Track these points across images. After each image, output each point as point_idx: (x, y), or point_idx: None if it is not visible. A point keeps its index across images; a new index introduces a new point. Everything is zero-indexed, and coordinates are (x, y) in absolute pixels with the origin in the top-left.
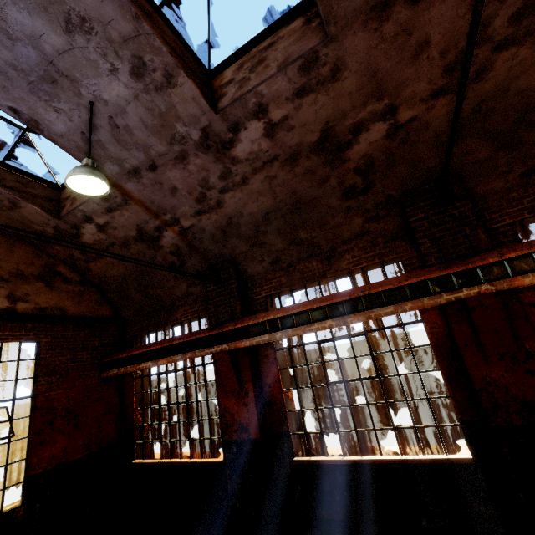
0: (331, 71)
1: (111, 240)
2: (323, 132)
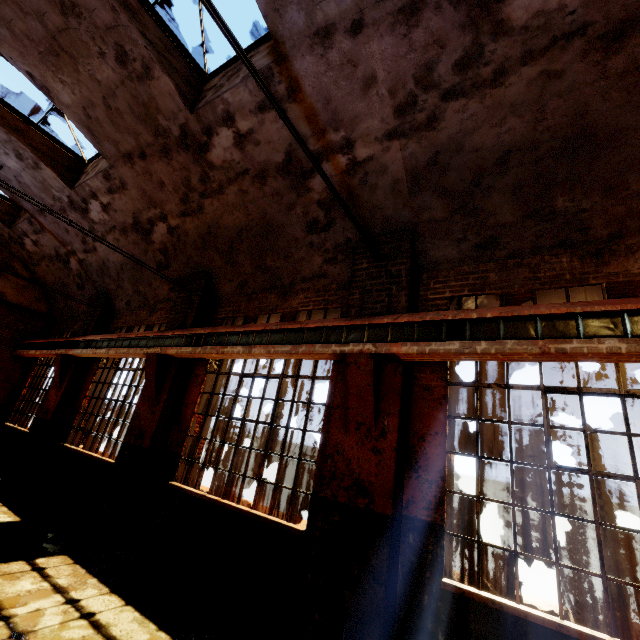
0: (121, 183)
1: (43, 254)
2: (134, 219)
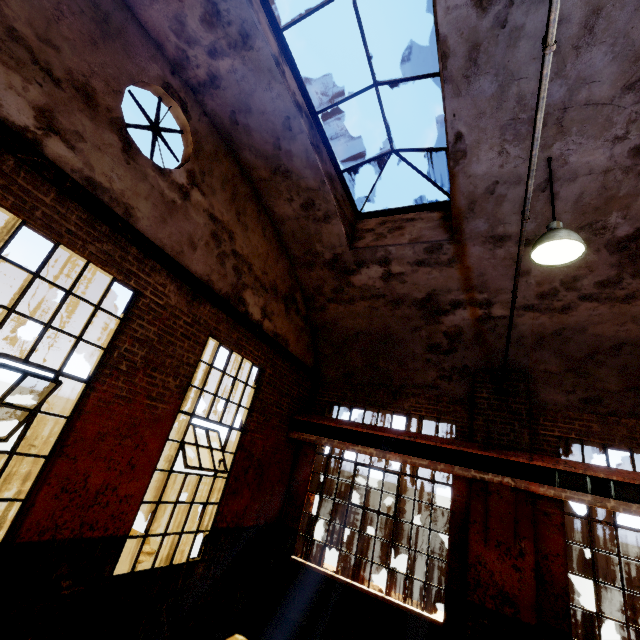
0: None
1: (384, 291)
2: None
